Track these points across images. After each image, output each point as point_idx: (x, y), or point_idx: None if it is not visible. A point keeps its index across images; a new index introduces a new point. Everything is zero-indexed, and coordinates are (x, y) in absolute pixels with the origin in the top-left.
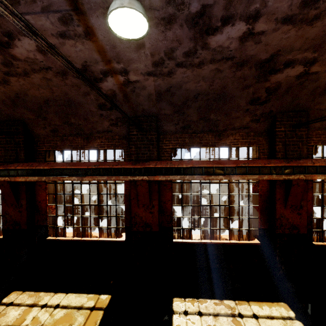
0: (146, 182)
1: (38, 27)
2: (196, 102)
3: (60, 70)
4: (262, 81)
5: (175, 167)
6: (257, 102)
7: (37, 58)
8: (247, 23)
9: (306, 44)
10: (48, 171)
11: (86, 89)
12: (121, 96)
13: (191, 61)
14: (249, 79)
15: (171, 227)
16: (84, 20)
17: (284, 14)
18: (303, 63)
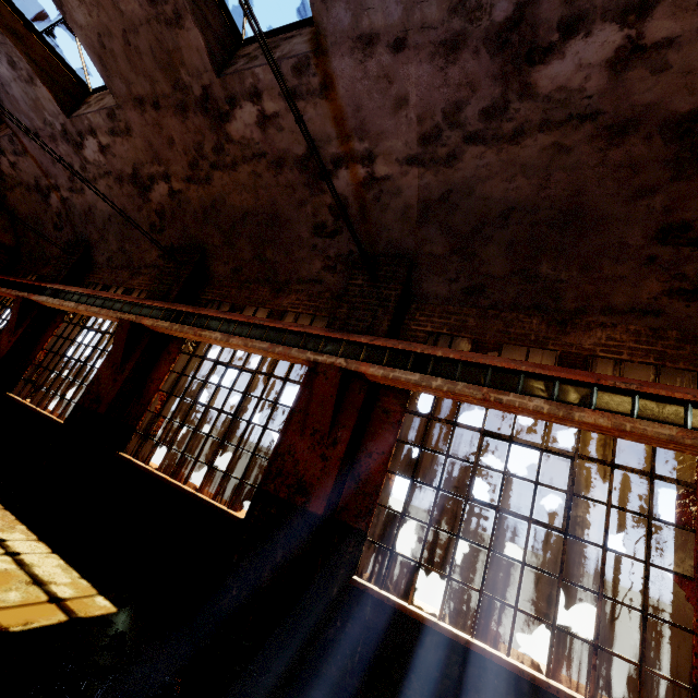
0: (338, 370)
1: (266, 85)
2: (505, 228)
3: (276, 158)
4: (692, 176)
5: (416, 355)
6: (683, 238)
7: (254, 137)
8: (624, 24)
9: None
10: (190, 318)
11: (304, 195)
12: (355, 209)
13: (496, 129)
14: (650, 169)
15: (364, 532)
16: (323, 65)
17: None
18: None
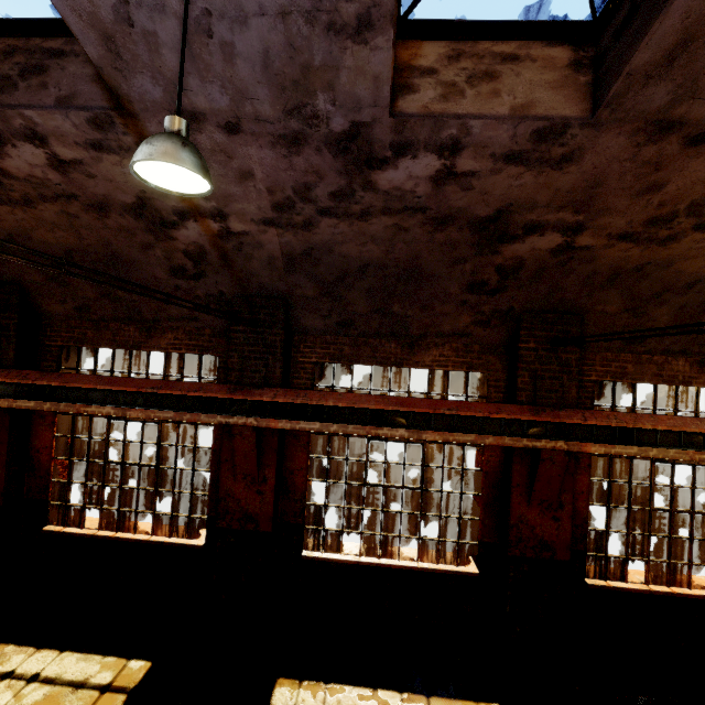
0: (252, 430)
1: (51, 130)
2: (363, 279)
3: (94, 202)
4: (488, 254)
5: (313, 405)
6: (482, 290)
7: (50, 178)
8: (441, 156)
9: (559, 198)
10: (58, 391)
11: (147, 239)
12: (216, 256)
13: (346, 208)
14: (462, 247)
15: (302, 525)
16: (135, 126)
17: (507, 149)
18: (560, 230)
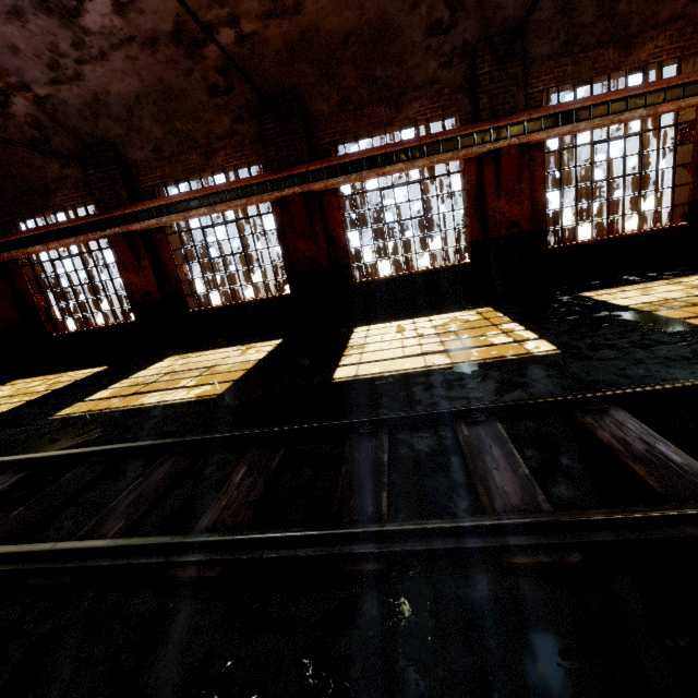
0: (516, 148)
1: None
2: None
3: None
4: None
5: (562, 113)
6: None
7: None
8: None
9: None
10: (357, 165)
11: None
12: None
13: None
14: None
15: (545, 228)
16: None
17: None
18: None
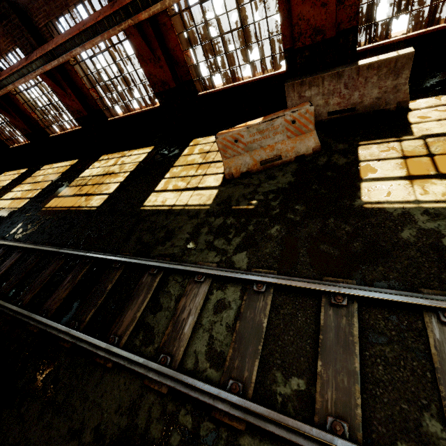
0: (44, 75)
1: None
2: None
3: None
4: None
5: (49, 52)
6: None
7: None
8: None
9: None
10: None
11: None
12: None
13: None
14: None
15: (100, 109)
16: None
17: None
18: None
